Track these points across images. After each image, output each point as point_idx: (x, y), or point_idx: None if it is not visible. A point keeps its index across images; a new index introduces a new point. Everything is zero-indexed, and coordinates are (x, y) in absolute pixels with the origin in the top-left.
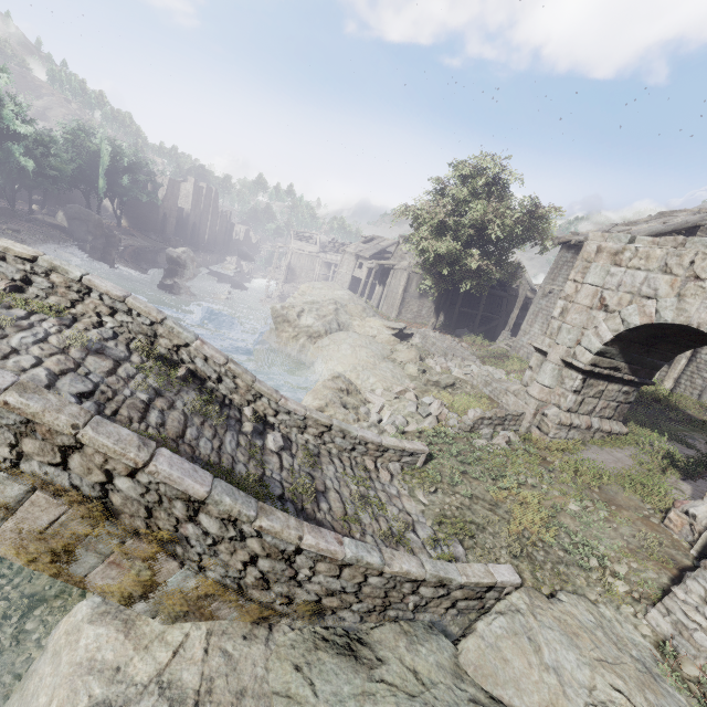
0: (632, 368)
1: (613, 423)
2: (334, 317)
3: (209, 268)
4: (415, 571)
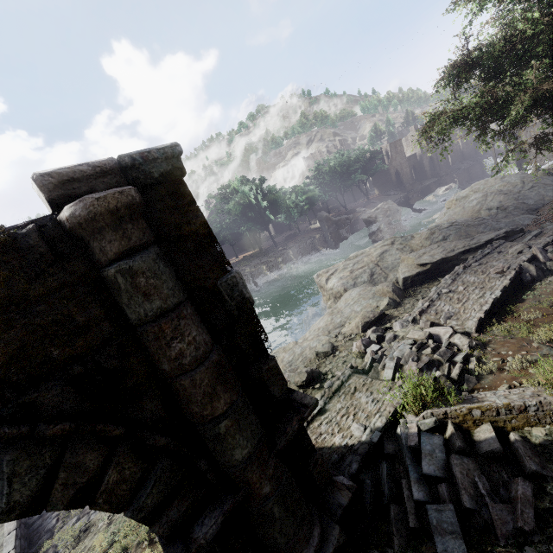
0: None
1: None
2: (369, 266)
3: (414, 205)
4: (5, 531)
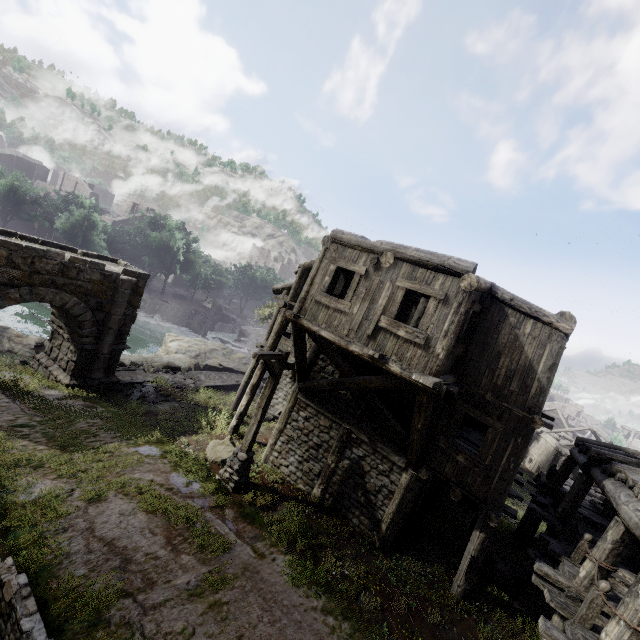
0: (69, 330)
1: (64, 374)
2: (201, 351)
3: None
4: None
